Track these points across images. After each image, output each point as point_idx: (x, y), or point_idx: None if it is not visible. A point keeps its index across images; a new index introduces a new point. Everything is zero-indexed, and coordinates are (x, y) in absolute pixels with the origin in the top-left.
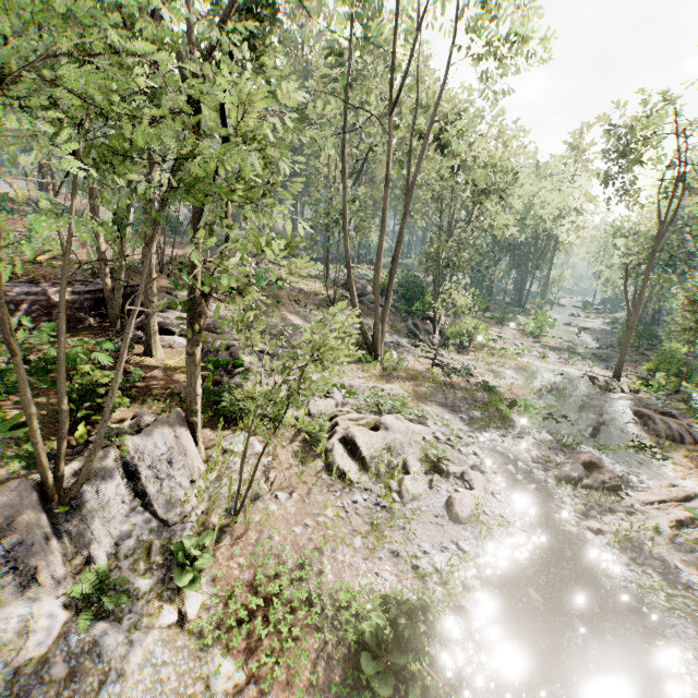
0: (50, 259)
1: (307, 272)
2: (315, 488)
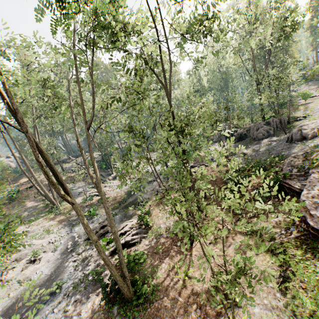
0: None
1: None
2: None
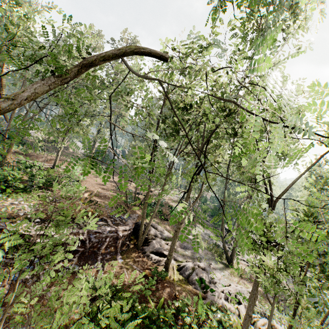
0: (89, 194)
1: (173, 198)
2: None
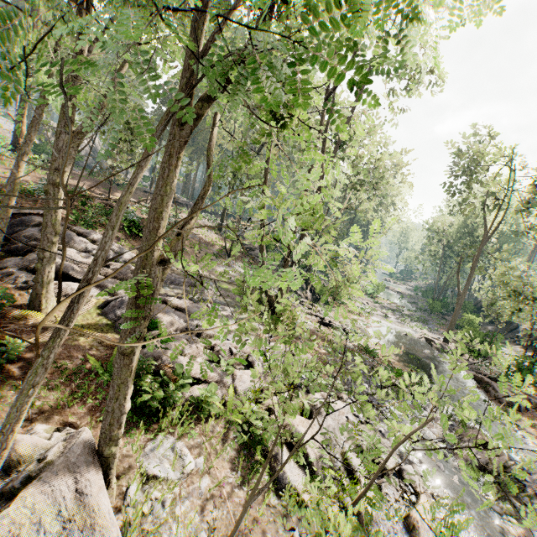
0: None
1: (203, 222)
2: (269, 527)
